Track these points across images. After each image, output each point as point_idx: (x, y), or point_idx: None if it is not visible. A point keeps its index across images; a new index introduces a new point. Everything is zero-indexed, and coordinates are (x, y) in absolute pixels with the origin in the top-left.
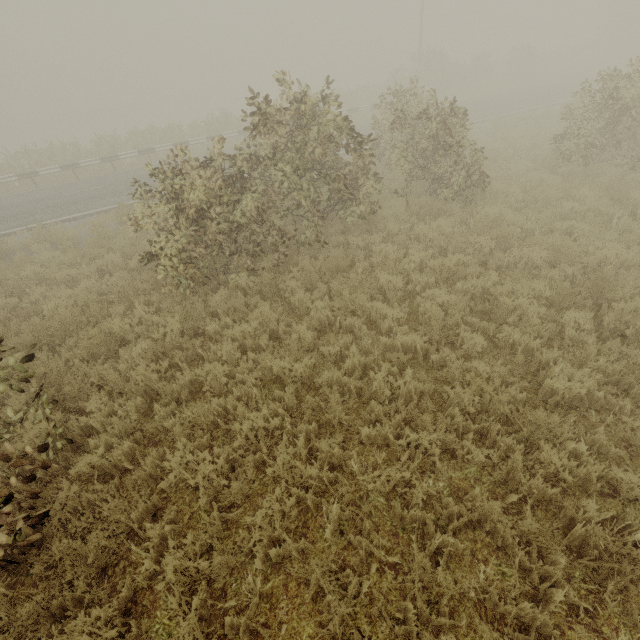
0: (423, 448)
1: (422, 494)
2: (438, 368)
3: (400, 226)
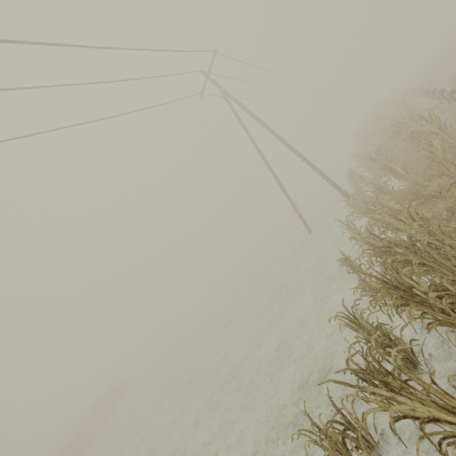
0: None
1: None
2: None
3: None
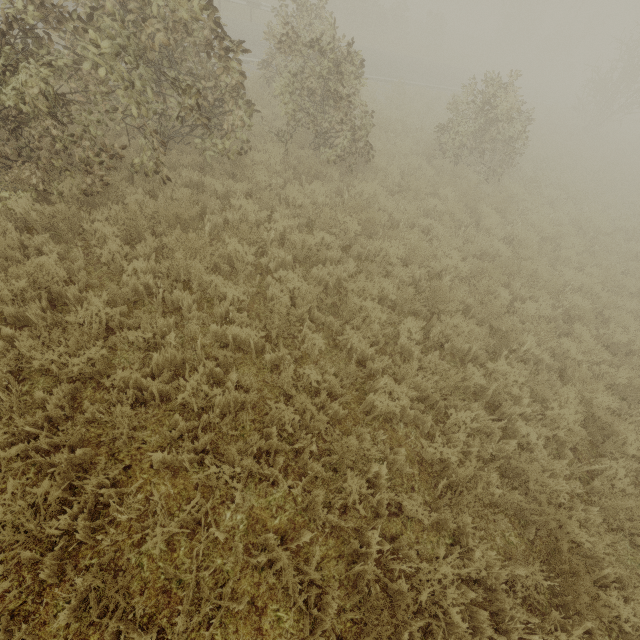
0: (224, 480)
1: (209, 540)
2: (272, 367)
3: (272, 179)
